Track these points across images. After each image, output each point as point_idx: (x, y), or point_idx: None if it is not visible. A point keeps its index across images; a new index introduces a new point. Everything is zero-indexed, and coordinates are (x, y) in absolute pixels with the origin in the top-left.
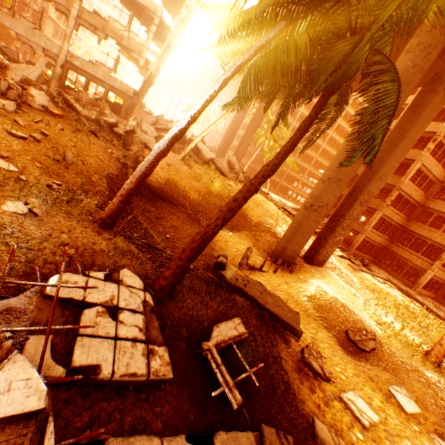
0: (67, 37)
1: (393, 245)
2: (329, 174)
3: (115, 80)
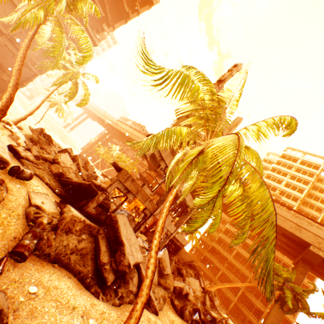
0: (182, 223)
1: (239, 303)
2: (275, 320)
3: (185, 239)
